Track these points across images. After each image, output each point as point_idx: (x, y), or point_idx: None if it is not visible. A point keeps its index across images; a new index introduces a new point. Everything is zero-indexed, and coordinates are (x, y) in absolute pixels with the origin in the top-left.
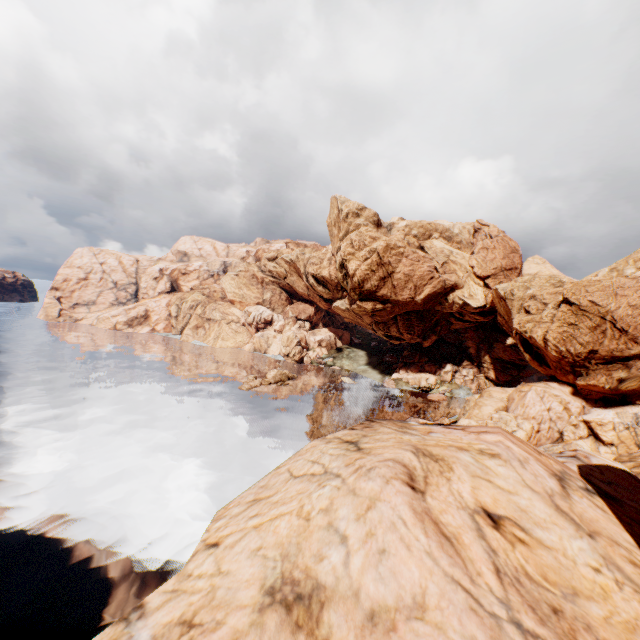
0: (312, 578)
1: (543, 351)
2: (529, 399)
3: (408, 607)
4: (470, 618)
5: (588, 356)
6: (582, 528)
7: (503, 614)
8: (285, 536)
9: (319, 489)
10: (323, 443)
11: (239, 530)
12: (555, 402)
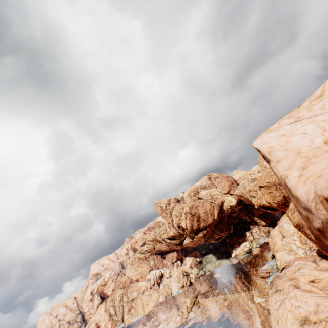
0: (302, 316)
1: (271, 206)
2: (285, 227)
3: (316, 306)
4: (323, 299)
5: (284, 198)
6: (324, 270)
7: (326, 294)
8: (291, 316)
9: (285, 304)
10: (271, 297)
11: (283, 326)
12: None
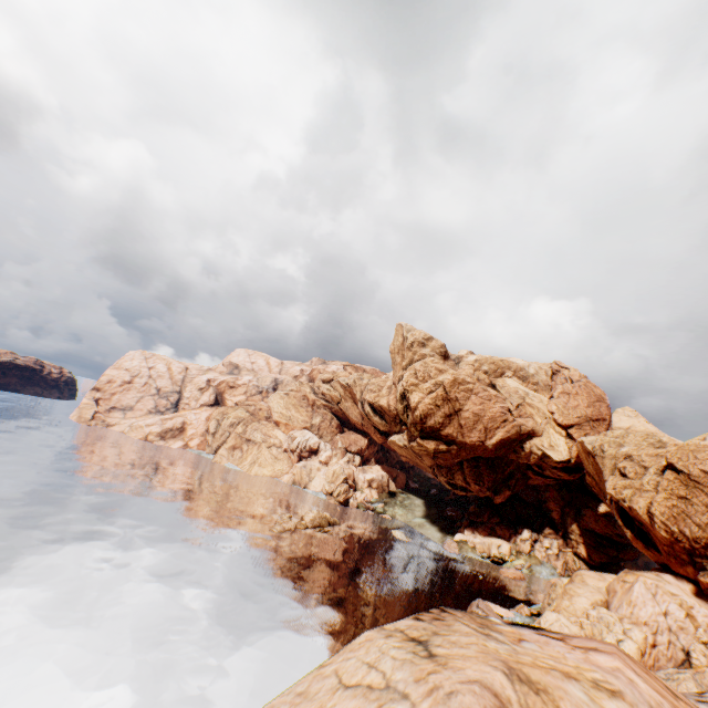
0: None
1: (649, 528)
2: (637, 594)
3: None
4: None
5: None
6: None
7: None
8: None
9: None
10: (382, 636)
11: None
12: (673, 603)
